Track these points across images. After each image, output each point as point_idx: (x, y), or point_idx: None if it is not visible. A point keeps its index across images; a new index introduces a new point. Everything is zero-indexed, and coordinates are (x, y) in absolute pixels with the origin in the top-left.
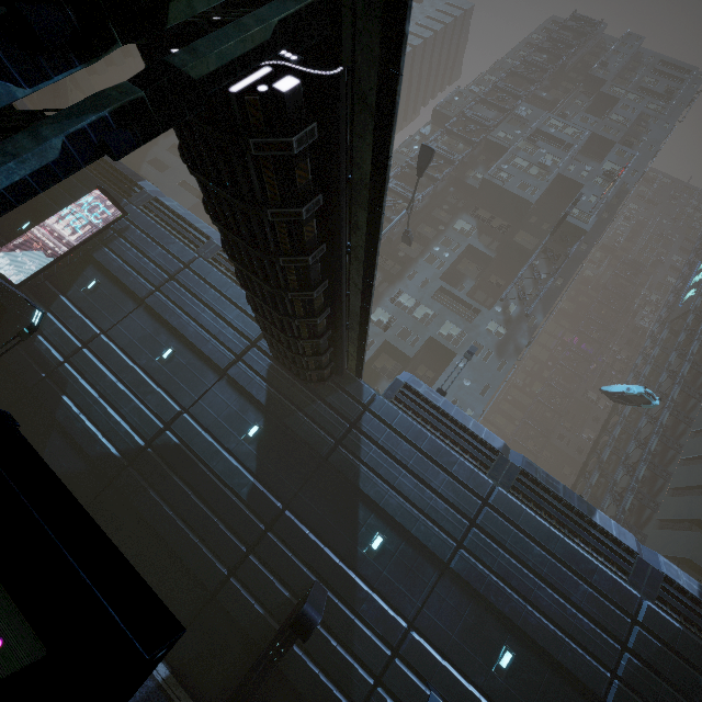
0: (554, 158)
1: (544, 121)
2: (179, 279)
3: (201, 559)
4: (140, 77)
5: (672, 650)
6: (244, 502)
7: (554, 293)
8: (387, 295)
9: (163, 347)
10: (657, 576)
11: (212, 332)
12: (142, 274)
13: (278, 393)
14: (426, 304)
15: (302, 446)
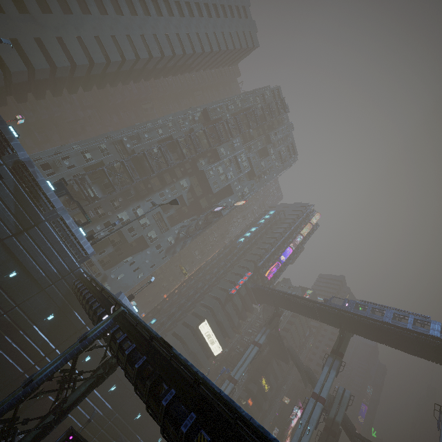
0: (233, 175)
1: (240, 153)
2: (30, 232)
3: (13, 368)
4: (104, 367)
5: None
6: (38, 346)
7: (200, 232)
8: (132, 206)
9: (11, 270)
10: None
11: (42, 268)
12: (5, 223)
13: (67, 301)
14: (148, 218)
15: (71, 325)
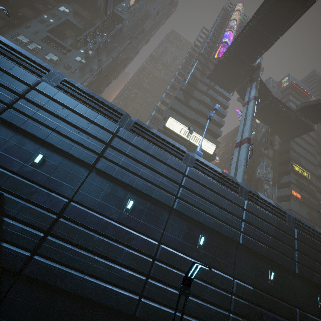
0: None
1: None
2: None
3: None
4: None
5: (53, 100)
6: None
7: (112, 49)
8: (8, 34)
9: None
10: (60, 79)
11: None
12: None
13: None
14: (36, 42)
15: None
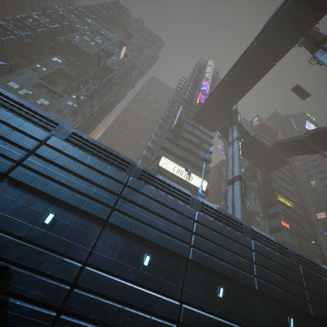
0: (103, 42)
1: (100, 28)
2: None
3: None
4: None
5: (63, 154)
6: None
7: (104, 94)
8: None
9: None
10: (68, 132)
11: None
12: None
13: None
14: (27, 88)
15: None
